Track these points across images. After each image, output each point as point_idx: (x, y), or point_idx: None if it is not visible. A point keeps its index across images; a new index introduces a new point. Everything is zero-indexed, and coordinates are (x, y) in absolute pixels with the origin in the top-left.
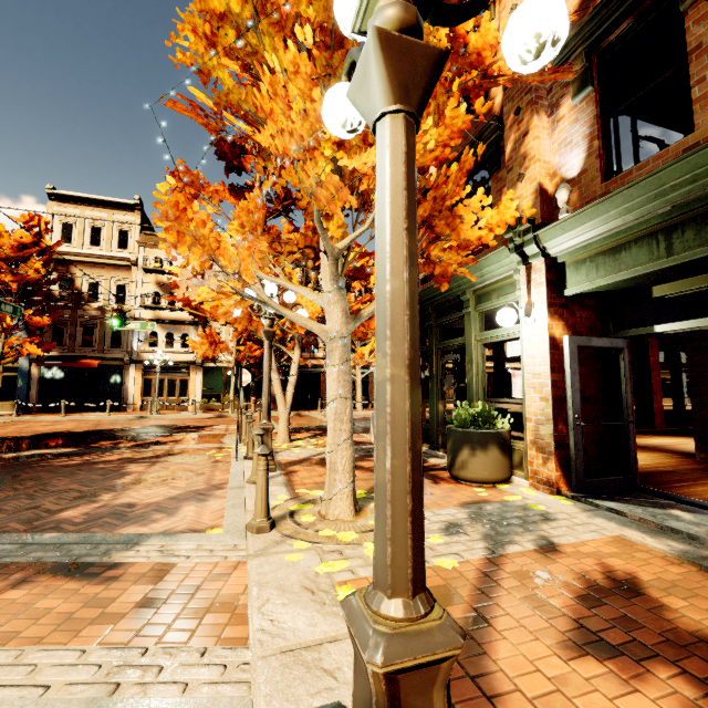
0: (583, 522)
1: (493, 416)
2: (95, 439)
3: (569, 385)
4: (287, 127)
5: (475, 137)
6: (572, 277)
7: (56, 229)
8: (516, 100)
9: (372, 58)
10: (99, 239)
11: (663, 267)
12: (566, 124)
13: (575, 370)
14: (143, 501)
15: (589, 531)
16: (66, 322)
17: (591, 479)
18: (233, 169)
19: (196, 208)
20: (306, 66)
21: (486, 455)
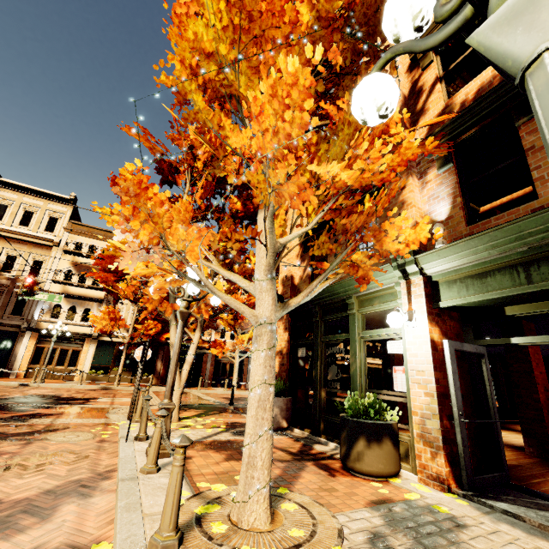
0: (493, 529)
1: (383, 407)
2: None
3: (452, 383)
4: (272, 128)
5: None
6: (445, 292)
7: None
8: None
9: None
10: (29, 221)
11: (526, 291)
12: (433, 185)
13: (455, 370)
14: (10, 497)
15: (506, 542)
16: None
17: (477, 476)
18: (167, 182)
19: (156, 190)
20: (306, 80)
21: (380, 447)
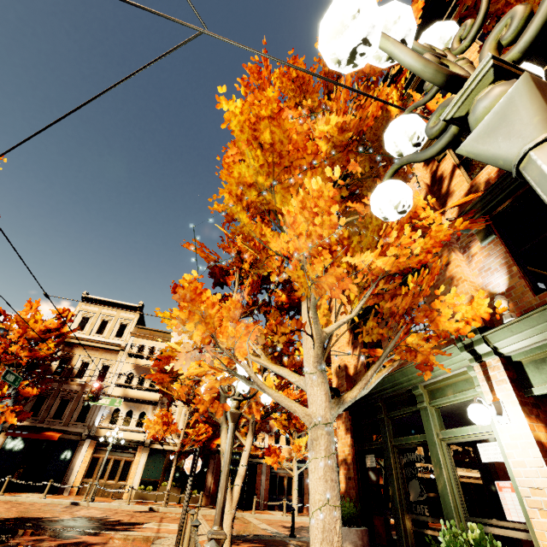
0: None
1: None
2: (19, 531)
3: None
4: (305, 231)
5: None
6: (535, 375)
7: (77, 320)
8: None
9: (523, 97)
10: (104, 329)
11: None
12: (481, 257)
13: None
14: None
15: None
16: (50, 394)
17: None
18: (219, 284)
19: (208, 293)
20: (329, 192)
21: None
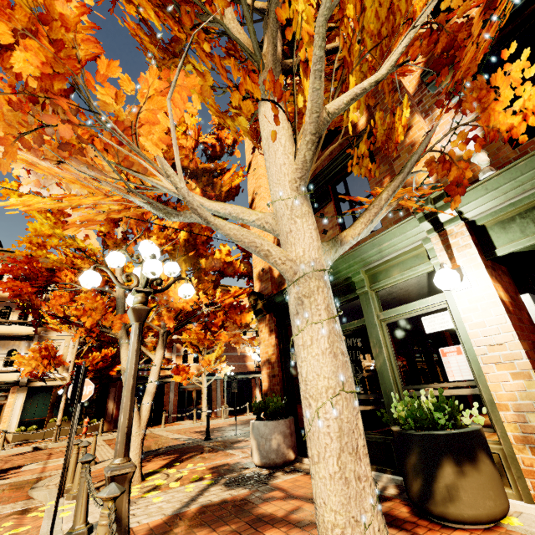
0: None
1: (456, 407)
2: None
3: None
4: None
5: (346, 146)
6: (500, 236)
7: None
8: (389, 110)
9: None
10: None
11: None
12: (448, 118)
13: None
14: None
15: None
16: None
17: None
18: None
19: None
20: None
21: (479, 470)
